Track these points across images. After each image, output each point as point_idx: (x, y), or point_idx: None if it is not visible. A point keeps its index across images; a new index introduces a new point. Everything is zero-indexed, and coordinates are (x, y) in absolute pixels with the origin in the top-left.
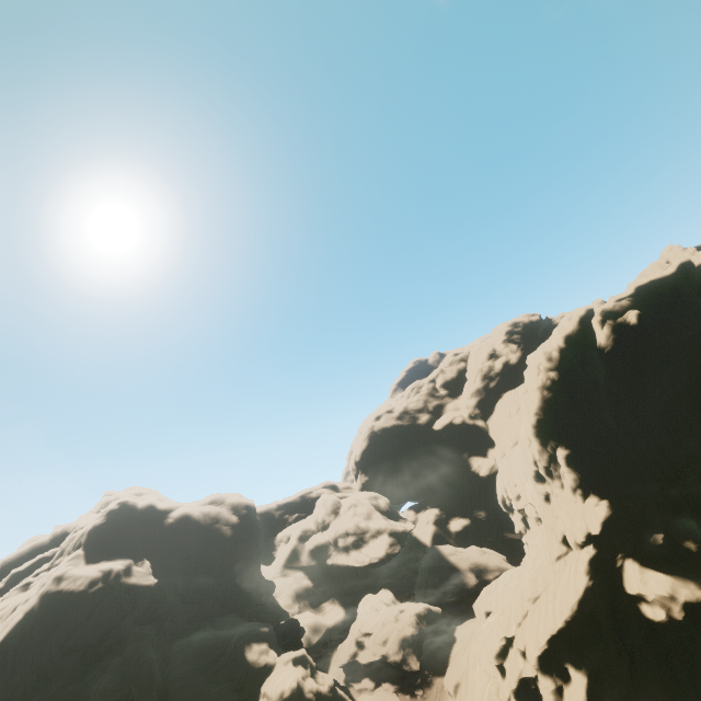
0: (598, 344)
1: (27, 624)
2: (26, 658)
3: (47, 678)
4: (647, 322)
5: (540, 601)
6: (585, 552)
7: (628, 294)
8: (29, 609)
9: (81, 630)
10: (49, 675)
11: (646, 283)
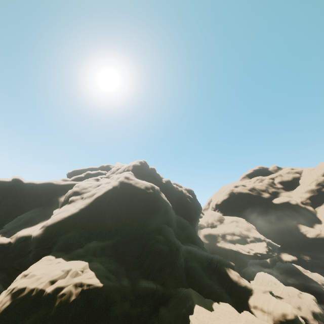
0: None
1: (114, 193)
2: (113, 211)
3: (122, 229)
4: None
5: None
6: None
7: None
8: (114, 185)
9: (144, 209)
10: (124, 227)
11: None
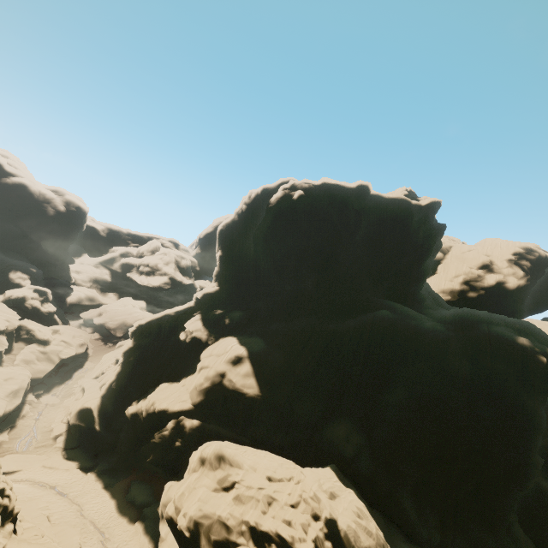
0: (271, 200)
1: None
2: None
3: None
4: (303, 203)
5: None
6: (187, 303)
7: (317, 183)
8: None
9: None
10: None
11: (333, 183)
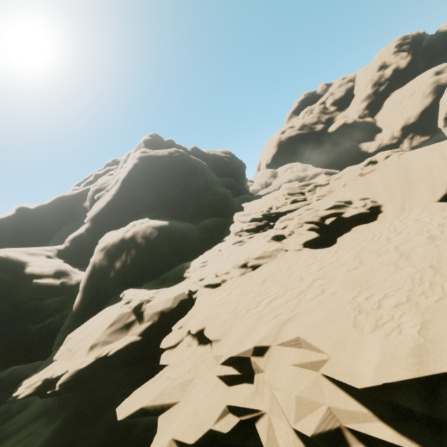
0: None
1: (138, 170)
2: (148, 186)
3: (165, 199)
4: None
5: None
6: None
7: None
8: (134, 163)
9: (178, 173)
10: (167, 196)
11: None
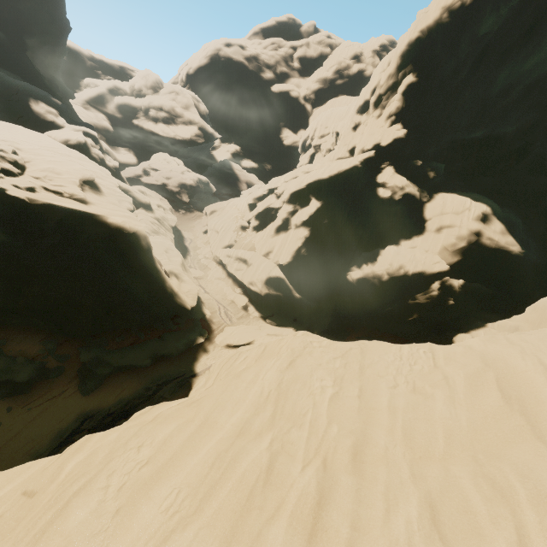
0: None
1: None
2: None
3: None
4: None
5: (312, 172)
6: (368, 152)
7: None
8: None
9: None
10: None
11: None
